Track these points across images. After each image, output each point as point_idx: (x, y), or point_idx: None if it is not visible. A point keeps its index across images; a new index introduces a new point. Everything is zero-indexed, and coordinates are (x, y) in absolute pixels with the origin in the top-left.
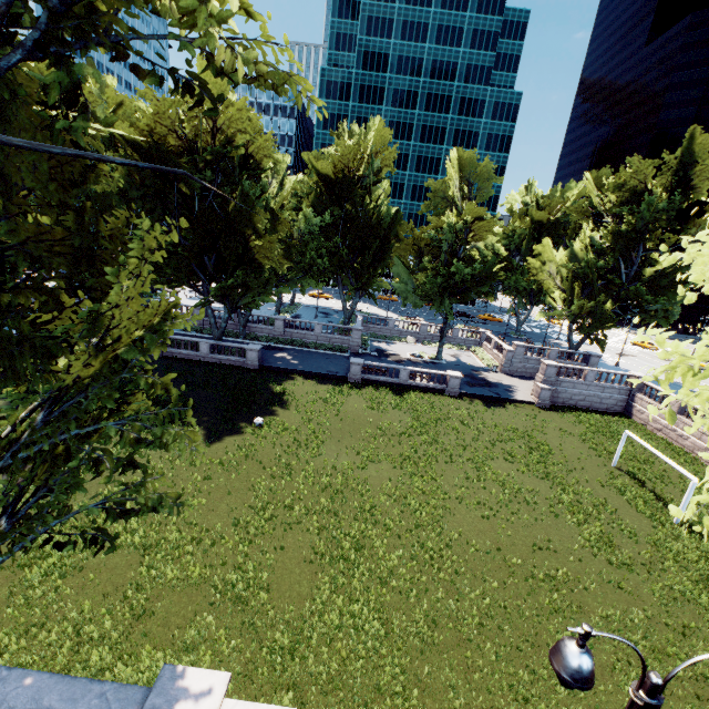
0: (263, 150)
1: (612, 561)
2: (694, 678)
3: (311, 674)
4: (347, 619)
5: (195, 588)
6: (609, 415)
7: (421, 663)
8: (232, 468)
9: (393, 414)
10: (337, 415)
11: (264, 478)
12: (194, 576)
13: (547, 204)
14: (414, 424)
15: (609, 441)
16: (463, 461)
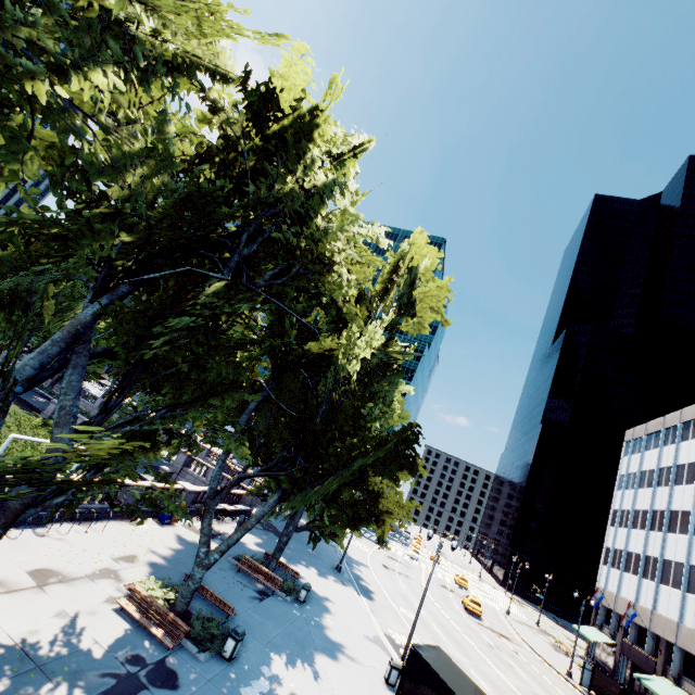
0: None
1: None
2: None
3: None
4: None
5: None
6: None
7: None
8: None
9: None
10: None
11: None
12: None
13: None
14: None
15: None
16: None
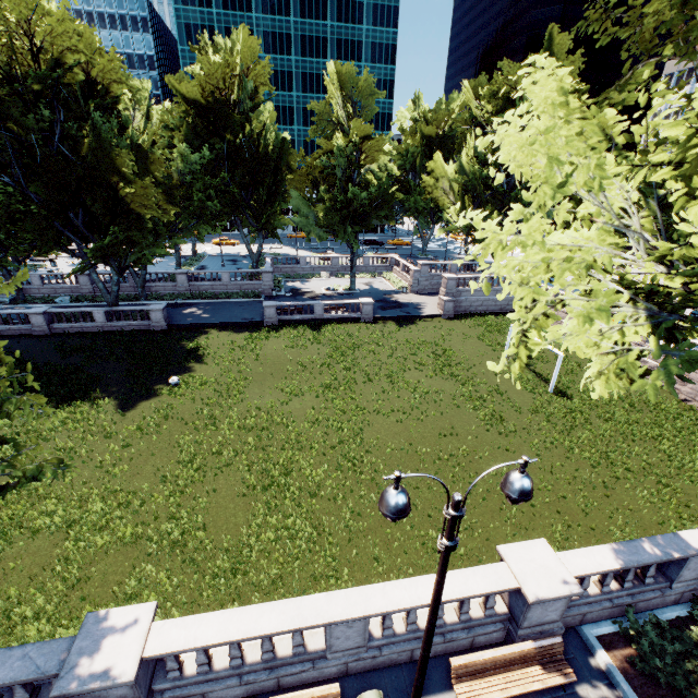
0: (109, 74)
1: (501, 432)
2: (557, 501)
3: (254, 583)
4: (282, 533)
5: (130, 546)
6: (503, 315)
7: (350, 548)
8: (152, 431)
9: (313, 349)
10: (257, 360)
11: (188, 433)
12: (127, 536)
13: (435, 118)
14: (333, 354)
15: (502, 337)
16: (379, 378)
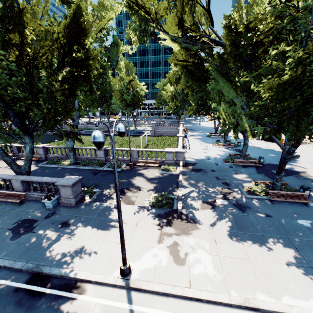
0: None
1: None
2: None
3: None
4: None
5: None
6: (173, 136)
7: None
8: None
9: None
10: None
11: None
12: None
13: None
14: None
15: (157, 140)
16: None
